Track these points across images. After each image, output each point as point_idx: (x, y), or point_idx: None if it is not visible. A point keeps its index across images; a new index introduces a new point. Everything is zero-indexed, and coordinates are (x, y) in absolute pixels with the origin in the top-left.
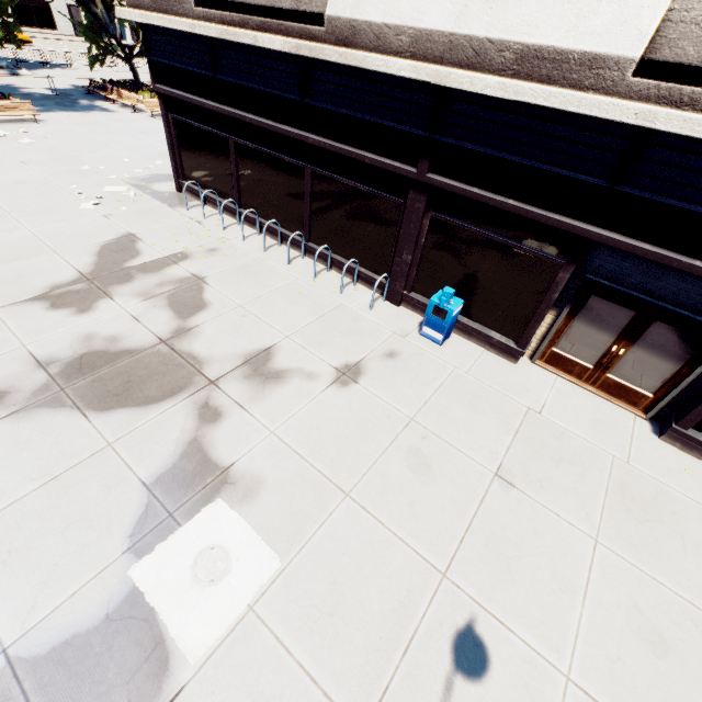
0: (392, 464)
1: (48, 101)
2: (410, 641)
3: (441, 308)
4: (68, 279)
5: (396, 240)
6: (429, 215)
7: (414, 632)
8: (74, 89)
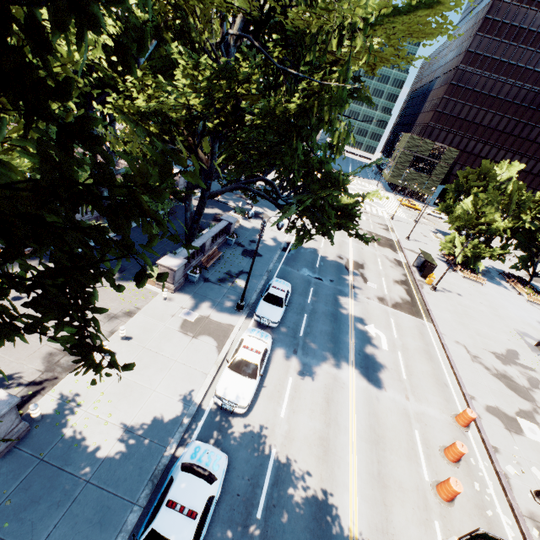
0: None
1: (483, 273)
2: None
3: None
4: (499, 353)
5: None
6: None
7: None
8: (491, 268)
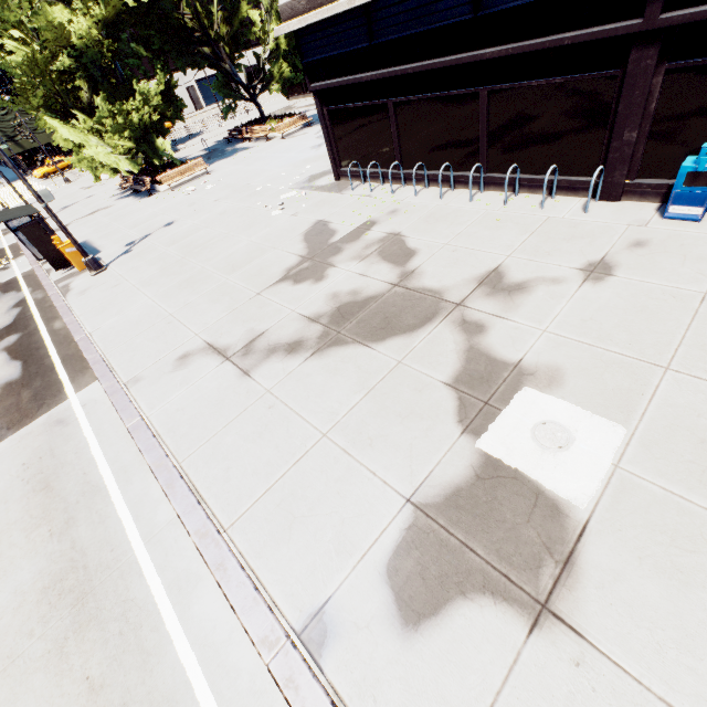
0: (706, 336)
1: (206, 158)
2: None
3: (699, 173)
4: (294, 262)
5: (610, 123)
6: (661, 70)
7: None
8: (217, 144)
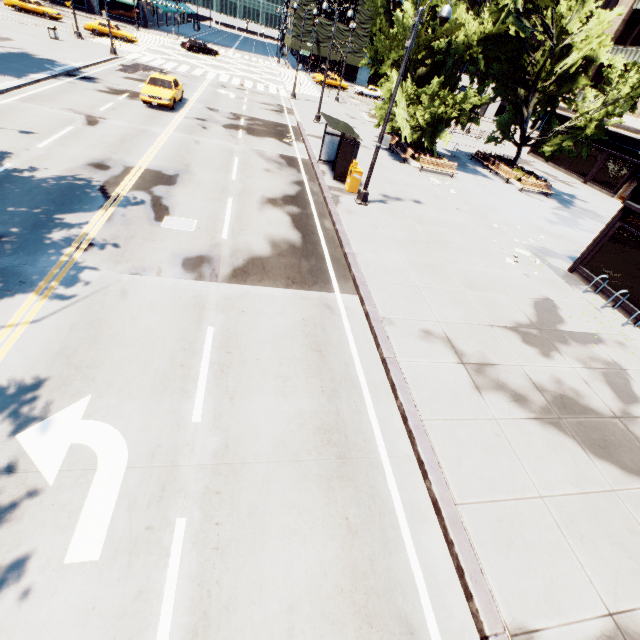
0: None
1: (450, 160)
2: None
3: None
4: (524, 321)
5: None
6: None
7: None
8: (459, 153)
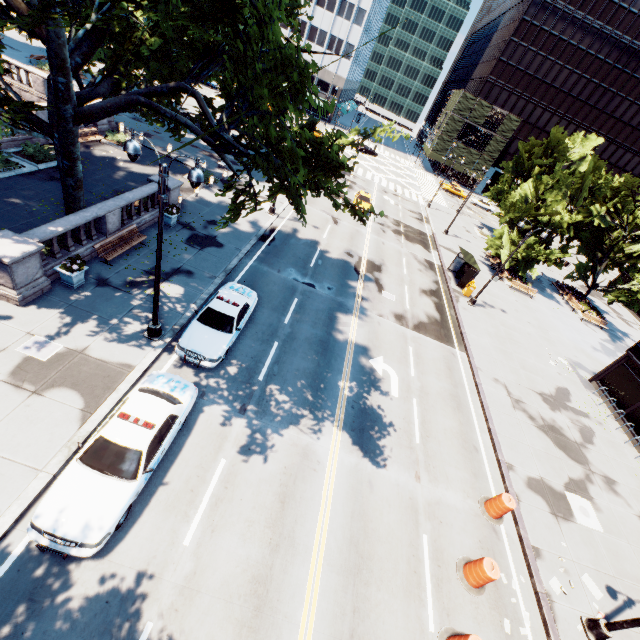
0: None
1: (533, 283)
2: (635, 584)
3: None
4: (547, 393)
5: None
6: None
7: (637, 585)
8: (543, 277)
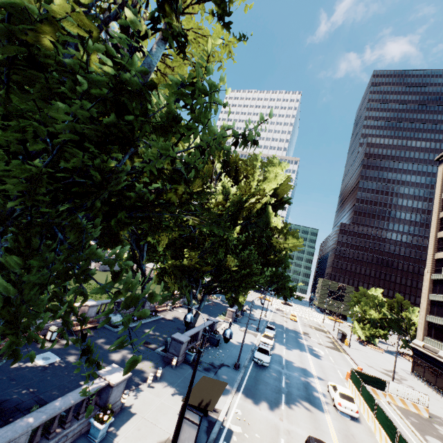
0: None
1: (385, 350)
2: None
3: None
4: (385, 369)
5: None
6: None
7: None
8: (392, 351)
